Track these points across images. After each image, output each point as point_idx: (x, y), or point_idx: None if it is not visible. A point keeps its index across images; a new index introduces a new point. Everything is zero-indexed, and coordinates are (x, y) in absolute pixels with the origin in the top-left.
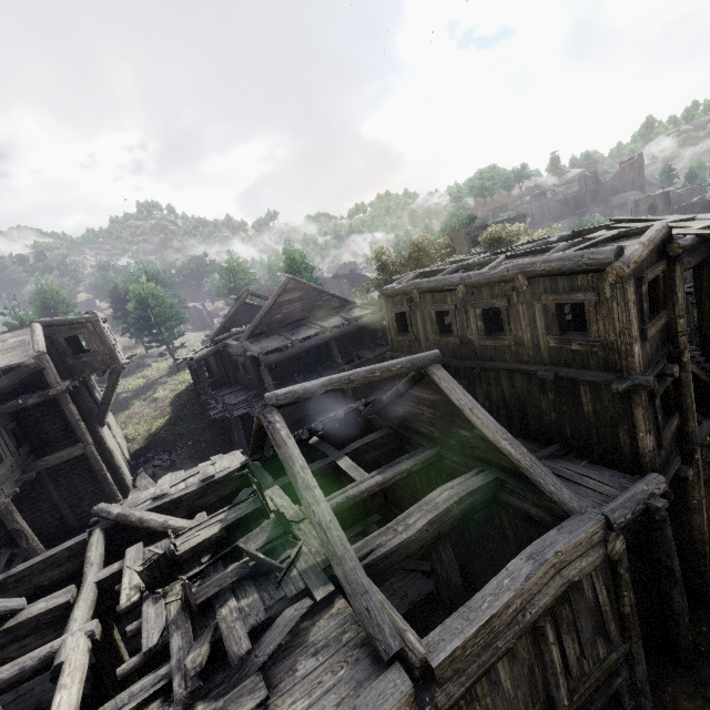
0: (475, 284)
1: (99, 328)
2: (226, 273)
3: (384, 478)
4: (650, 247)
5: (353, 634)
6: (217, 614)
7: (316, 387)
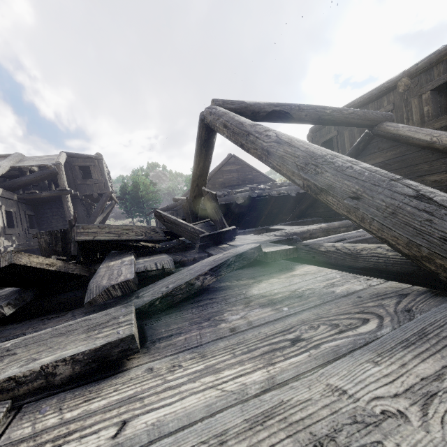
0: (423, 67)
1: (101, 164)
2: (189, 181)
3: (328, 226)
4: None
5: (359, 285)
6: (103, 264)
7: (265, 103)
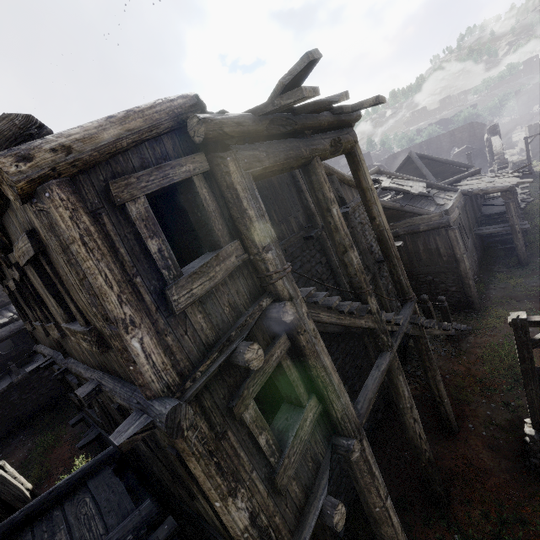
0: None
1: None
2: None
3: None
4: (133, 124)
5: None
6: None
7: None
